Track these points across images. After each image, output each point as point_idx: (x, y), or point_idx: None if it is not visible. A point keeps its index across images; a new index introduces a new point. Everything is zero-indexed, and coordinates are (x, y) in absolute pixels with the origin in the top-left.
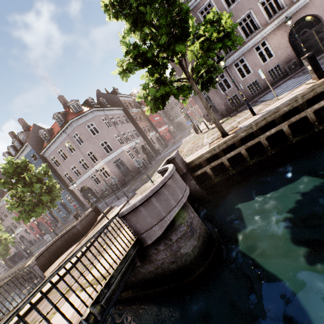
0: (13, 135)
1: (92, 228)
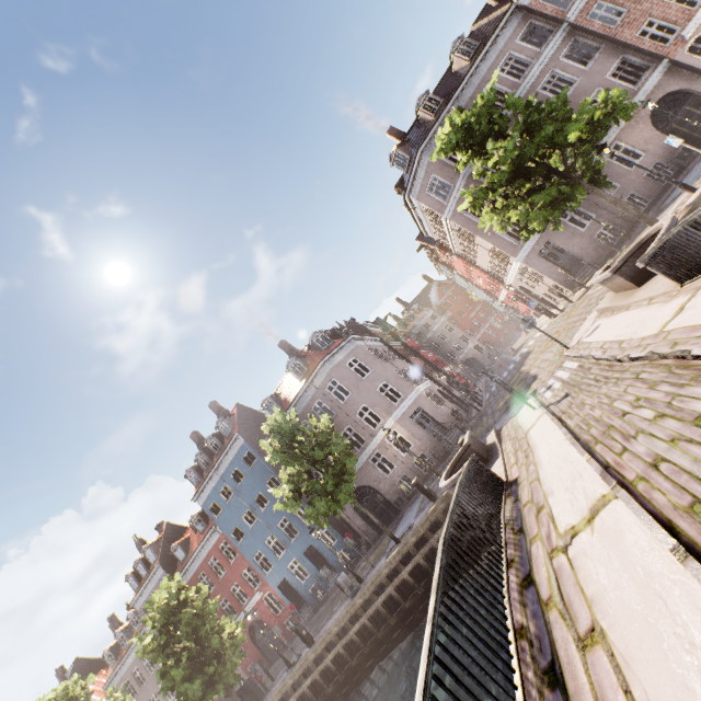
0: (198, 437)
1: (498, 445)
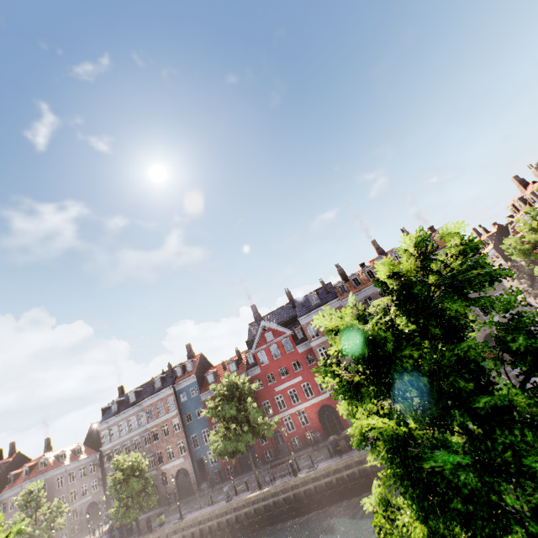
0: None
1: None
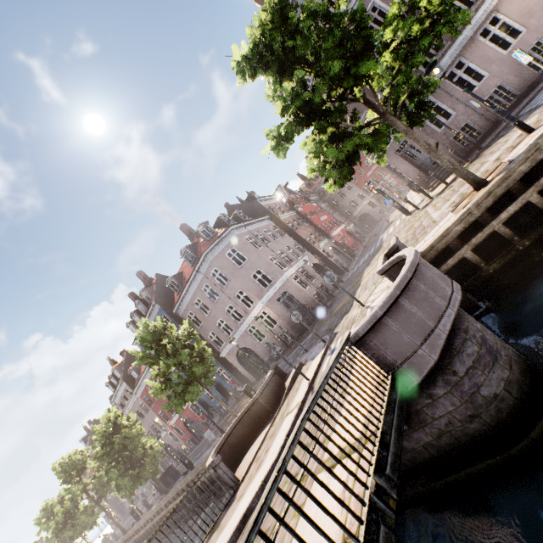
0: (134, 297)
1: (282, 399)
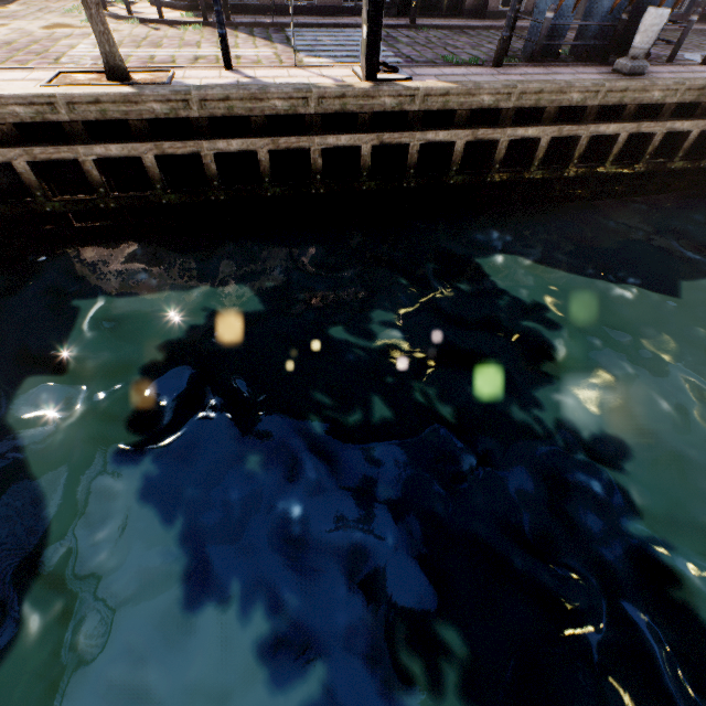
0: None
1: None
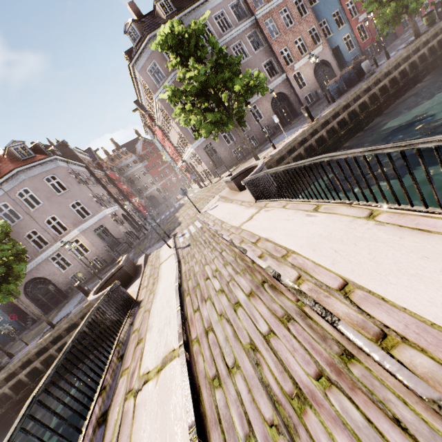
0: None
1: (143, 268)
